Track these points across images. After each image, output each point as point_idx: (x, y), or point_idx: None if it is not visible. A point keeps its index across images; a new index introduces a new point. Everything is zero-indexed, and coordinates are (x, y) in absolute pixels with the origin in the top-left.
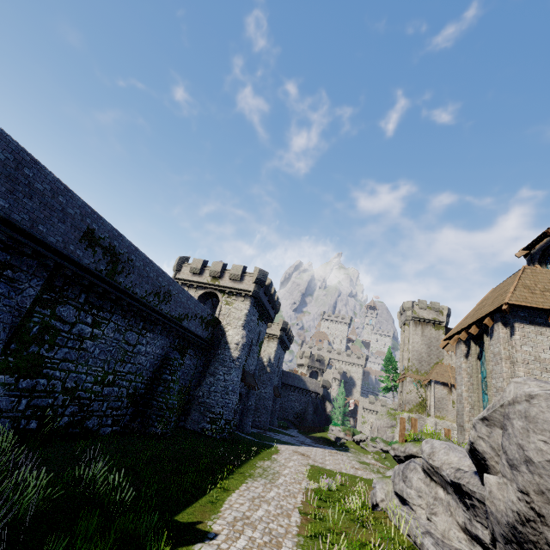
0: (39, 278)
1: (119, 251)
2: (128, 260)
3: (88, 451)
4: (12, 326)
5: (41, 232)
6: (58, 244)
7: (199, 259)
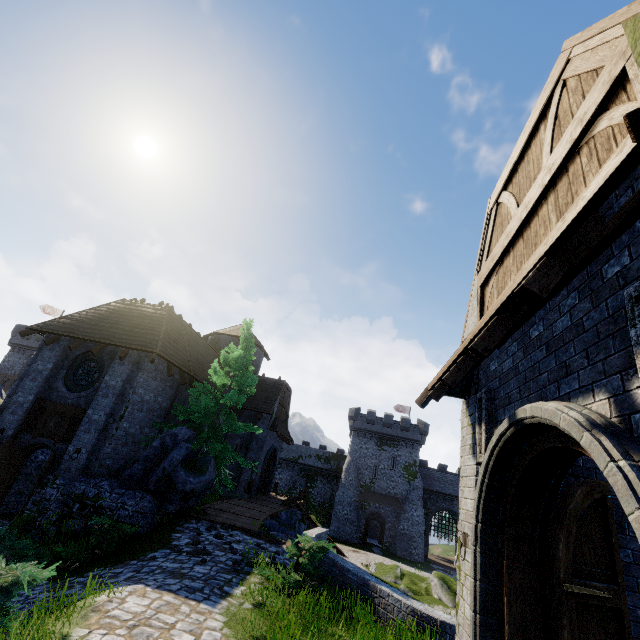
0: None
1: None
2: None
3: None
4: None
5: None
6: None
7: None
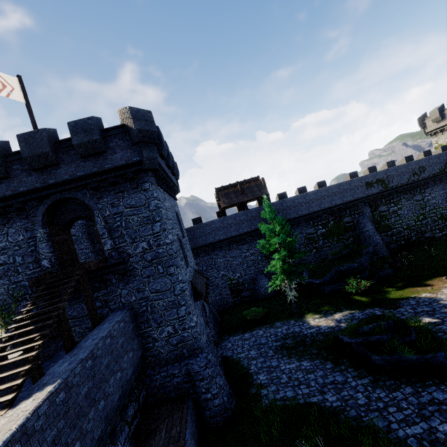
0: (366, 206)
1: (380, 178)
2: (387, 177)
3: (430, 245)
4: (372, 222)
5: (356, 197)
6: (362, 195)
7: (433, 110)
